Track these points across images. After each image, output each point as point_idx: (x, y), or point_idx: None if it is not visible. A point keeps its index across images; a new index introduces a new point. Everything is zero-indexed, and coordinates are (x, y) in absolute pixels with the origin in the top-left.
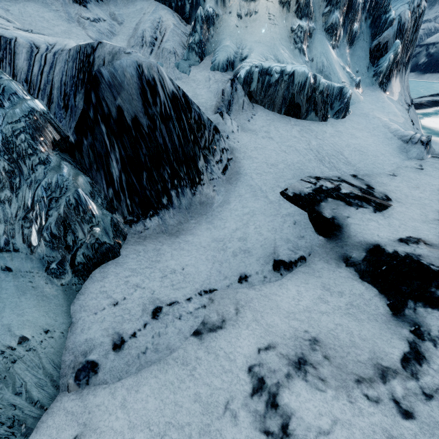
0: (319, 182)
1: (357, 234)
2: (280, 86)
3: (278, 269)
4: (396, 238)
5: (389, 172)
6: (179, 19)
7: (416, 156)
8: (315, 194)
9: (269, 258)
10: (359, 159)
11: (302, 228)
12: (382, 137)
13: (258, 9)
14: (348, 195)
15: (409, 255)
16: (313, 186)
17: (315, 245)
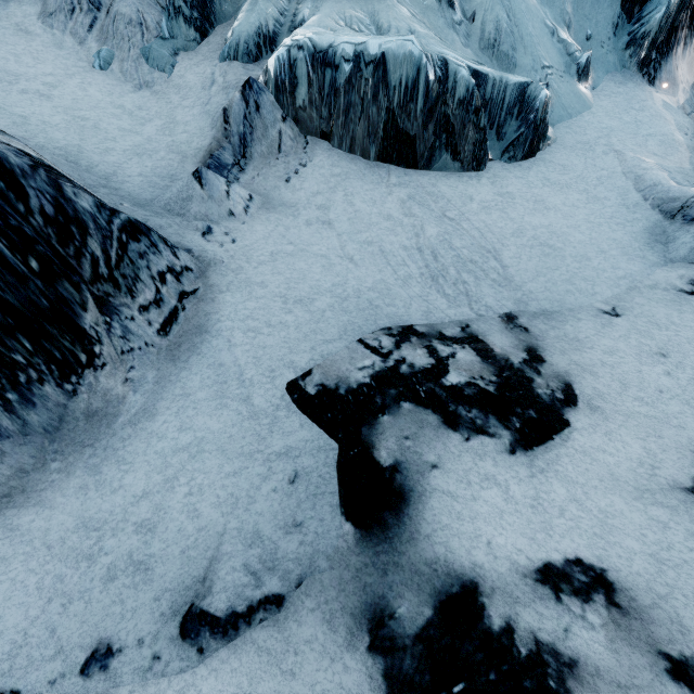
0: (400, 351)
1: (434, 534)
2: (359, 94)
3: (193, 635)
4: (534, 562)
5: (606, 304)
6: None
7: (688, 254)
8: (374, 388)
9: (187, 595)
10: (536, 269)
11: (308, 496)
12: (614, 203)
13: None
14: (460, 392)
15: (541, 659)
16: (377, 365)
17: (324, 554)
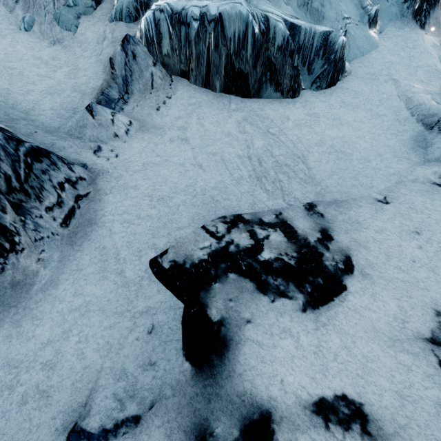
0: (230, 235)
1: (244, 373)
2: (205, 44)
3: None
4: (312, 397)
5: (380, 194)
6: None
7: (440, 155)
8: (210, 263)
9: (73, 416)
10: (331, 169)
11: (161, 343)
12: (390, 119)
13: None
14: (270, 265)
15: None
16: (213, 245)
17: (170, 385)
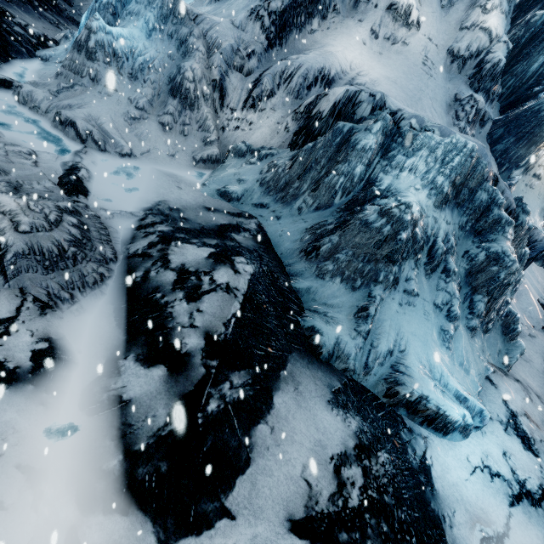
0: None
1: None
2: None
3: (542, 329)
4: None
5: None
6: (497, 170)
7: None
8: None
9: (539, 324)
10: None
11: None
12: None
13: (536, 186)
14: None
15: None
16: None
17: None
